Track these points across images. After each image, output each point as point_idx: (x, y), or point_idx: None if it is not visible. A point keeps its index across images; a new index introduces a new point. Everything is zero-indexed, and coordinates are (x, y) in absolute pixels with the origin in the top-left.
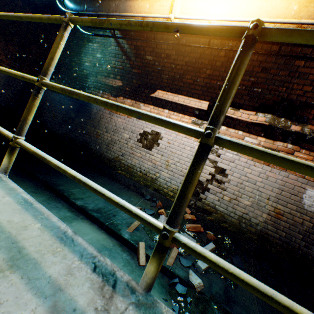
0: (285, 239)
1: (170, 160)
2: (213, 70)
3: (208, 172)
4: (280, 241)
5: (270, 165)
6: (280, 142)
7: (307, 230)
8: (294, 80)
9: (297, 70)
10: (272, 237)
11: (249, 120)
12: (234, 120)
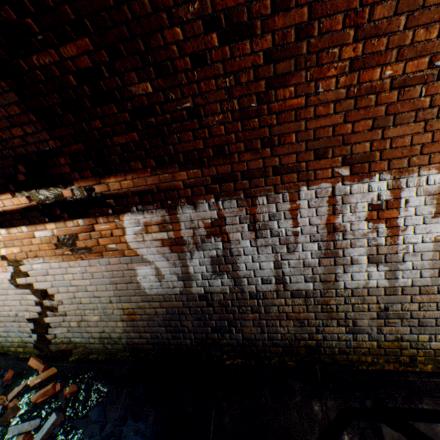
0: (154, 340)
1: None
2: None
3: (35, 303)
4: (151, 345)
5: (84, 258)
6: (70, 221)
7: (165, 318)
8: None
9: None
10: (141, 344)
11: (19, 207)
12: (5, 215)
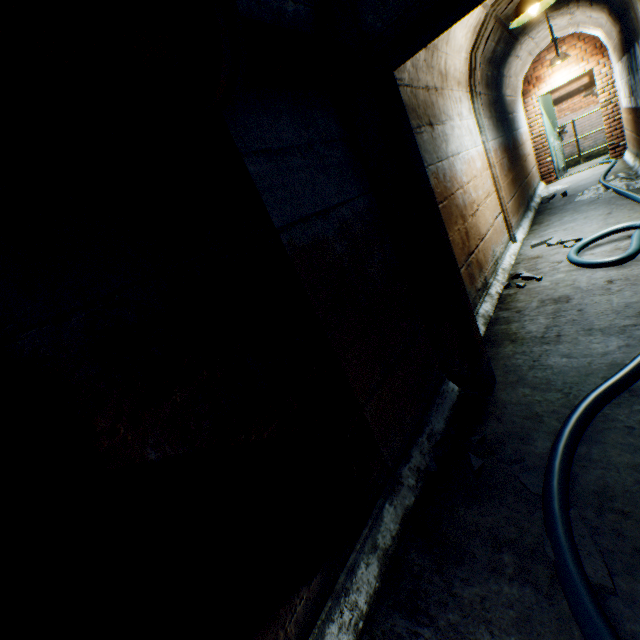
0: None
1: (583, 133)
2: None
3: None
4: None
5: None
6: None
7: None
8: None
9: None
10: None
11: None
12: None
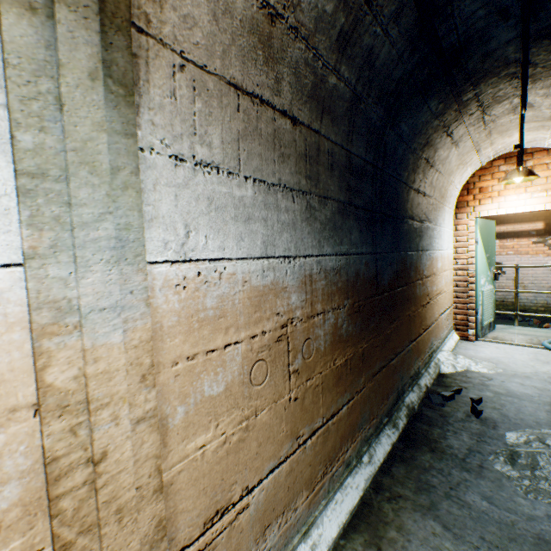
0: None
1: (523, 281)
2: None
3: None
4: None
5: None
6: None
7: None
8: None
9: None
10: None
11: None
12: None
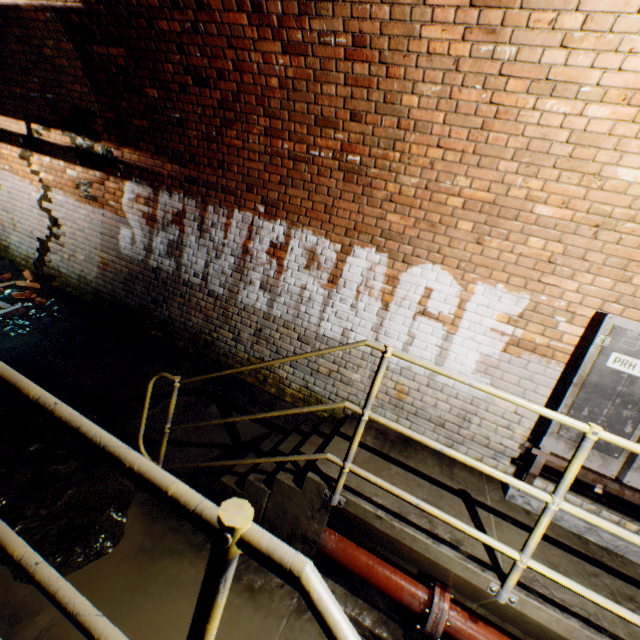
0: (113, 293)
1: (16, 217)
2: (3, 72)
3: (48, 227)
4: (110, 296)
5: (92, 205)
6: (92, 171)
7: (126, 278)
8: (64, 78)
9: (55, 63)
10: (104, 293)
11: (65, 145)
12: (55, 147)
